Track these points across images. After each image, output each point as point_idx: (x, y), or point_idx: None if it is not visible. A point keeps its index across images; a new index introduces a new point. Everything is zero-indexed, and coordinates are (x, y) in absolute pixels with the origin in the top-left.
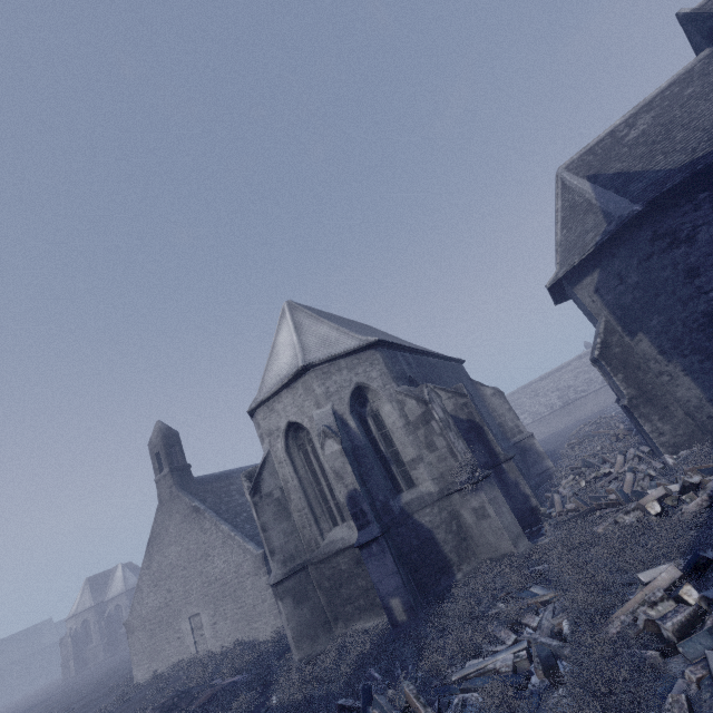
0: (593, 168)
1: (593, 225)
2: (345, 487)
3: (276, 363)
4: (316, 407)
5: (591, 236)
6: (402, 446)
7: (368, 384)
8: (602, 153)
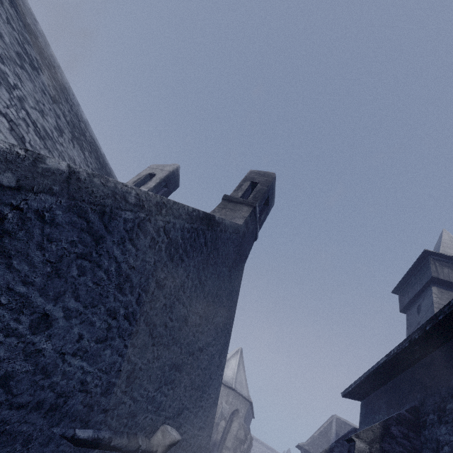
0: (340, 431)
1: (324, 448)
2: (216, 437)
3: (226, 370)
4: (226, 402)
5: (321, 450)
6: (229, 439)
7: (239, 412)
8: (346, 430)
